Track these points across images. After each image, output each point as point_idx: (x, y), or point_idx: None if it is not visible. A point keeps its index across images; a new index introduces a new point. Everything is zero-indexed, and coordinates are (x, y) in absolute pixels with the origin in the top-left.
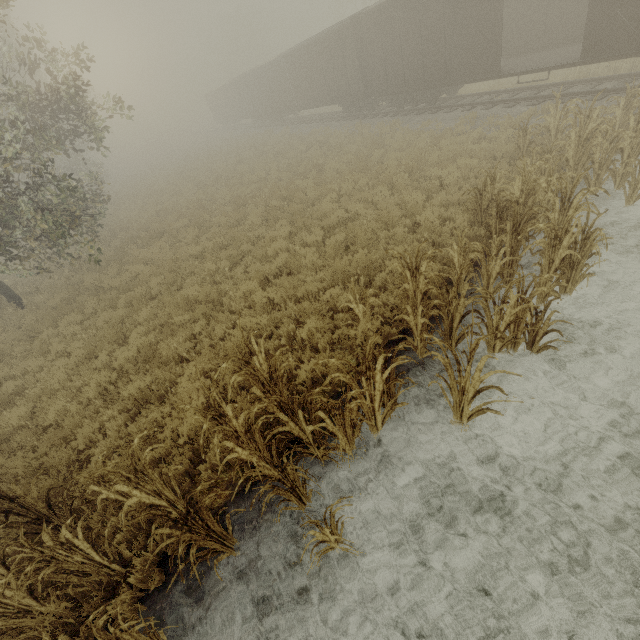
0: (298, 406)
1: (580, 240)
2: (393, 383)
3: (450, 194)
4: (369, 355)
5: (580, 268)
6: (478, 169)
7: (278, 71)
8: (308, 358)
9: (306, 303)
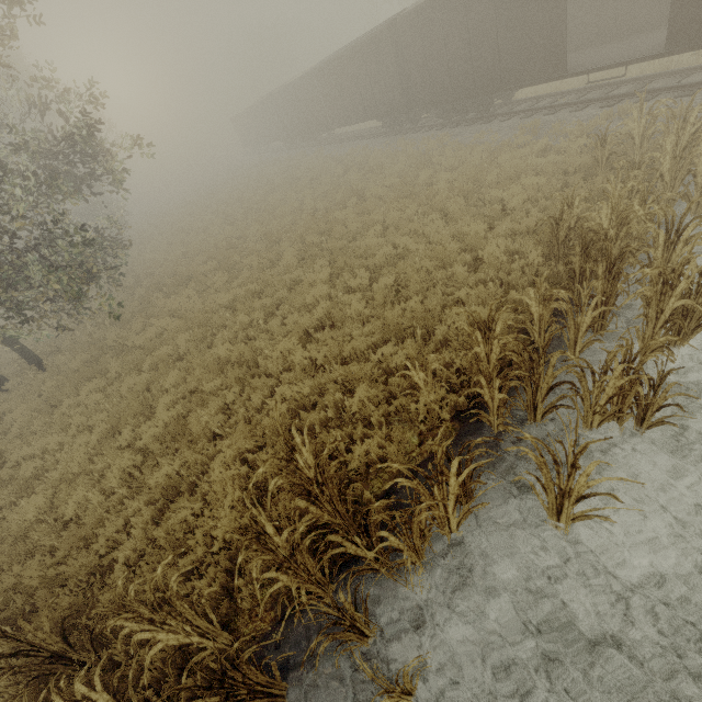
0: (352, 499)
1: (696, 283)
2: (471, 485)
3: (516, 221)
4: (441, 459)
5: (697, 317)
6: (547, 188)
7: (308, 87)
8: (360, 435)
9: (354, 367)
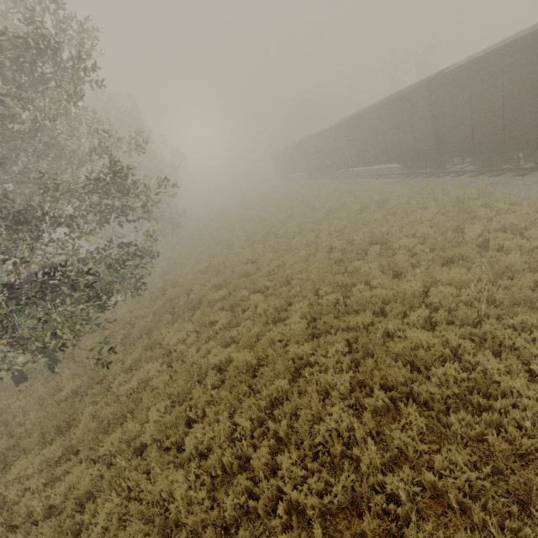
0: None
1: None
2: None
3: None
4: None
5: None
6: None
7: (334, 135)
8: None
9: None
